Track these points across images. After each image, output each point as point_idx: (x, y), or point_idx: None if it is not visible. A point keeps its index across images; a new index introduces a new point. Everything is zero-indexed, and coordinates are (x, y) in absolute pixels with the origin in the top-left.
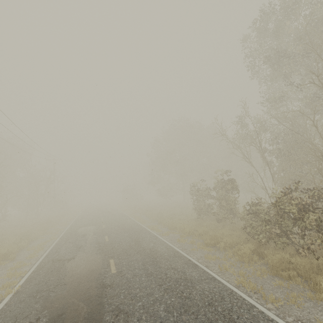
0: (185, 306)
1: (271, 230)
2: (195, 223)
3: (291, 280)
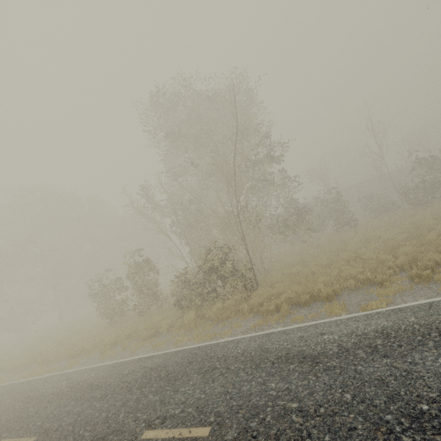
0: (172, 378)
1: (203, 291)
2: (112, 330)
3: (228, 318)
